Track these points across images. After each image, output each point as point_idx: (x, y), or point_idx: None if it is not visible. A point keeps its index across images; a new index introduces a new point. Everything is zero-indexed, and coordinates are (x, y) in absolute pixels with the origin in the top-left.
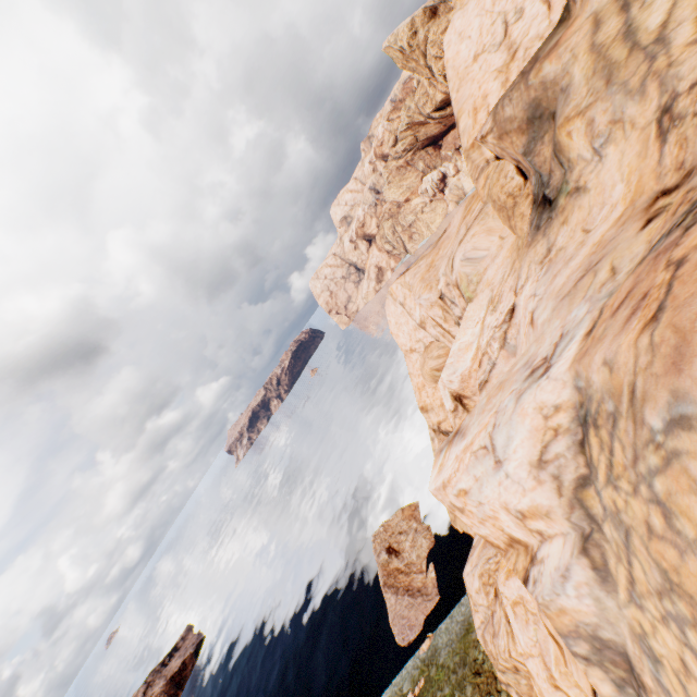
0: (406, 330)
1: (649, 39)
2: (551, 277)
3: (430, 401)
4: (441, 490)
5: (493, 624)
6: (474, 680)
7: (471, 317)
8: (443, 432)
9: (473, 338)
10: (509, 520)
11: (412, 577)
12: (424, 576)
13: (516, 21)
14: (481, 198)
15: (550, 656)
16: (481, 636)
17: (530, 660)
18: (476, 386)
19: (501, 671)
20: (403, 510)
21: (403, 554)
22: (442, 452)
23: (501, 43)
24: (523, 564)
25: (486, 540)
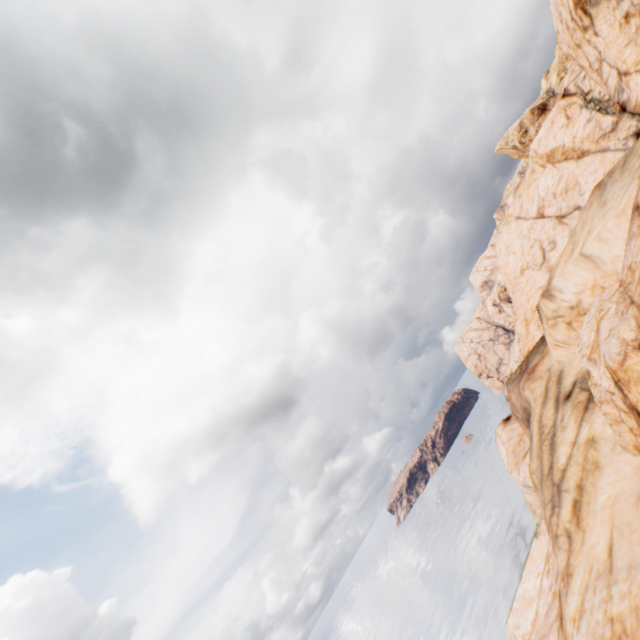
0: None
1: (556, 476)
2: (538, 636)
3: None
4: None
5: None
6: None
7: (534, 559)
8: None
9: (533, 591)
10: None
11: None
12: None
13: (551, 249)
14: None
15: None
16: None
17: None
18: None
19: None
20: None
21: None
22: None
23: (541, 264)
24: None
25: None
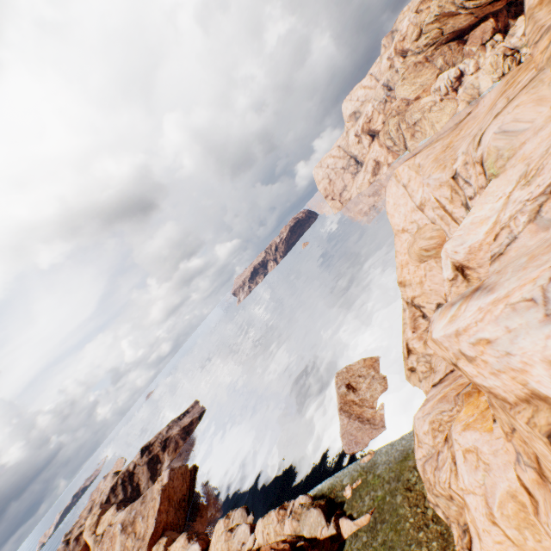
0: (403, 211)
1: None
2: None
3: (410, 277)
4: (452, 337)
5: (437, 460)
6: (404, 493)
7: (492, 192)
8: (415, 306)
9: (491, 212)
10: (545, 375)
11: (363, 409)
12: (373, 411)
13: None
14: (536, 65)
15: (494, 499)
16: (421, 466)
17: (471, 496)
18: (484, 258)
19: (434, 495)
20: (365, 360)
21: (359, 392)
22: (455, 305)
23: None
24: (547, 420)
25: (488, 391)
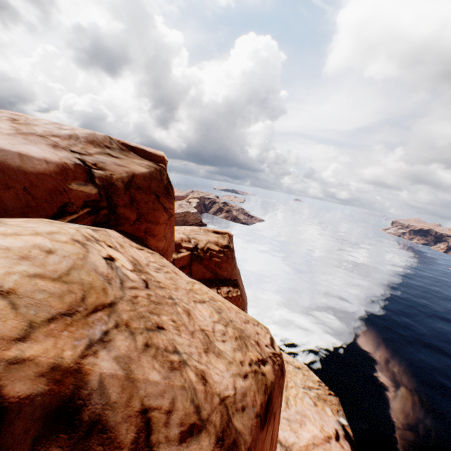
0: None
1: None
2: None
3: None
4: None
5: None
6: None
7: None
8: None
9: None
10: None
11: None
12: None
13: None
14: None
15: None
16: None
17: None
18: None
19: None
20: None
21: None
22: None
23: None
24: None
25: None
